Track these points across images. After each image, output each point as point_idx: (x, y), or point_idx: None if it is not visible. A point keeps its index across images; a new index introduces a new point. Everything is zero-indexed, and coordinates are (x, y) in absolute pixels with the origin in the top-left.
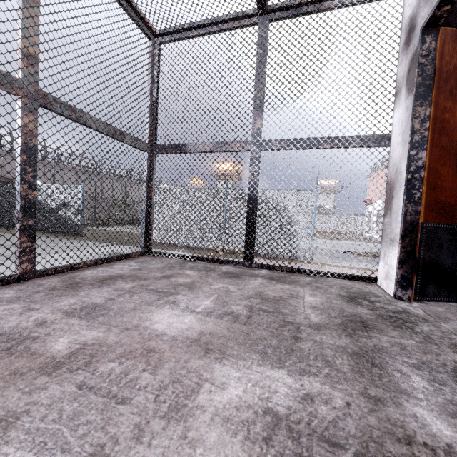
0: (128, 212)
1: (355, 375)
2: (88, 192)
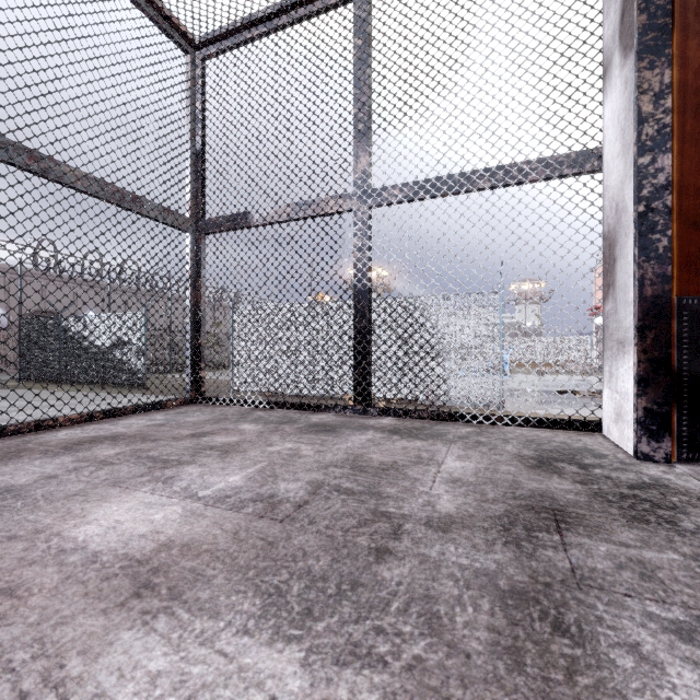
0: (221, 351)
1: (496, 665)
2: (164, 325)
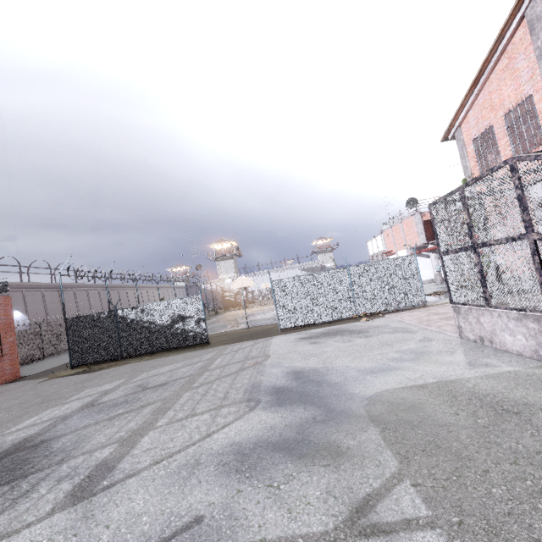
0: None
1: None
2: (75, 310)
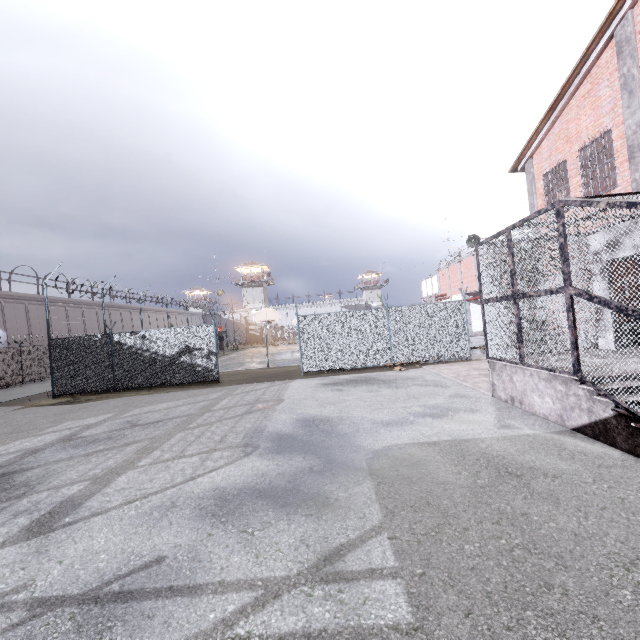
0: None
1: None
2: (66, 331)
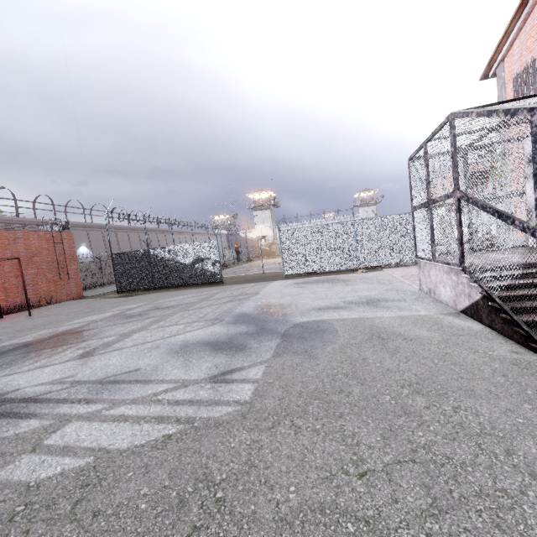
0: None
1: None
2: (129, 250)
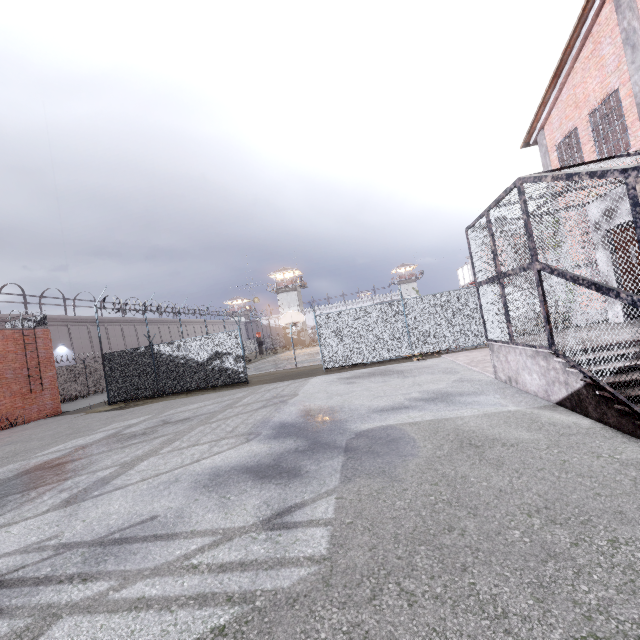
0: None
1: None
2: (123, 347)
